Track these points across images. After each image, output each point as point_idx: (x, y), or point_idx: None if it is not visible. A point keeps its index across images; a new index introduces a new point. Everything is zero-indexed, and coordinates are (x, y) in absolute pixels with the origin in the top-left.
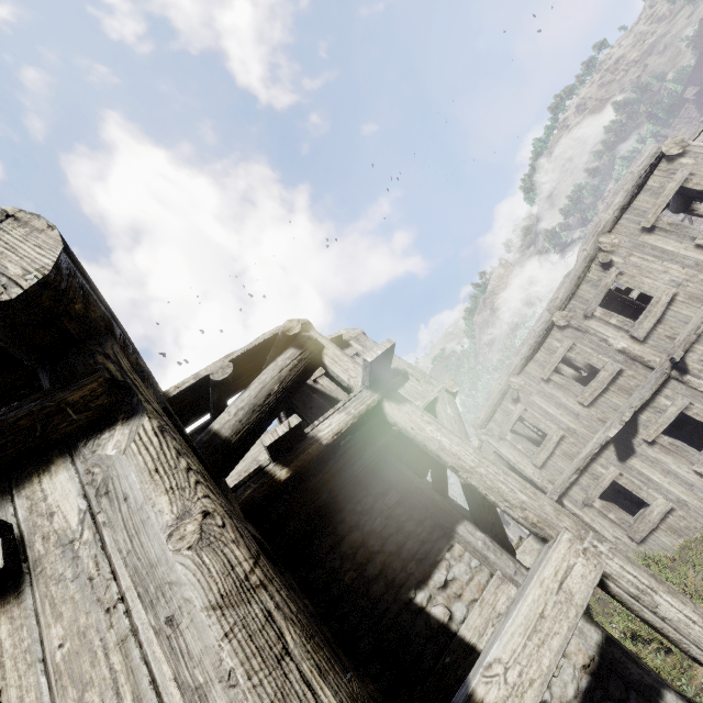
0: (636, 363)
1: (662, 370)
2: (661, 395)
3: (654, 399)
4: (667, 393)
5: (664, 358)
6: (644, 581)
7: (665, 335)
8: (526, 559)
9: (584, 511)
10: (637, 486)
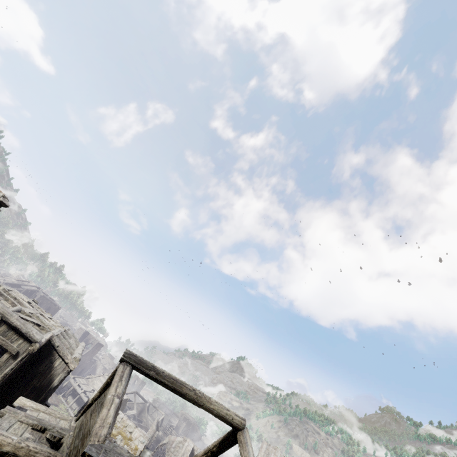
0: None
1: None
2: None
3: None
4: None
5: None
6: None
7: None
8: None
9: None
10: None
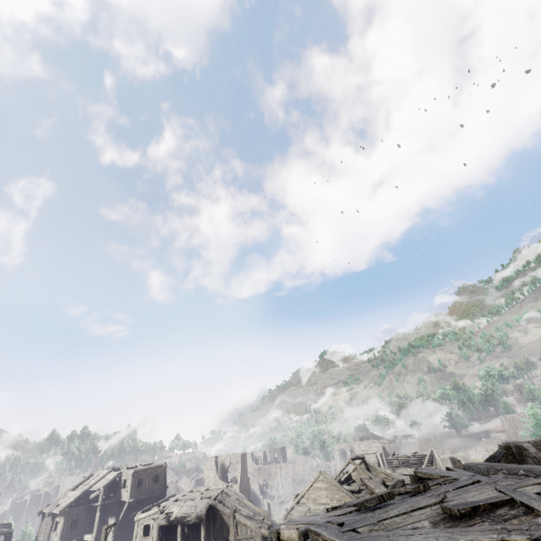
0: None
1: None
2: None
3: None
4: None
5: None
6: None
7: None
8: None
9: None
10: None
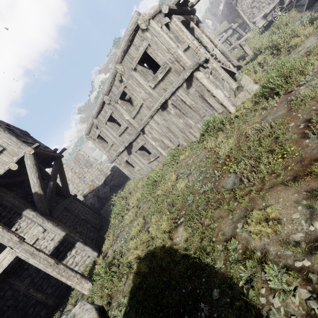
0: (132, 125)
1: (137, 131)
2: (138, 138)
3: (136, 139)
4: (140, 138)
5: (138, 127)
6: (27, 257)
7: (140, 118)
8: None
9: (120, 166)
10: (132, 162)
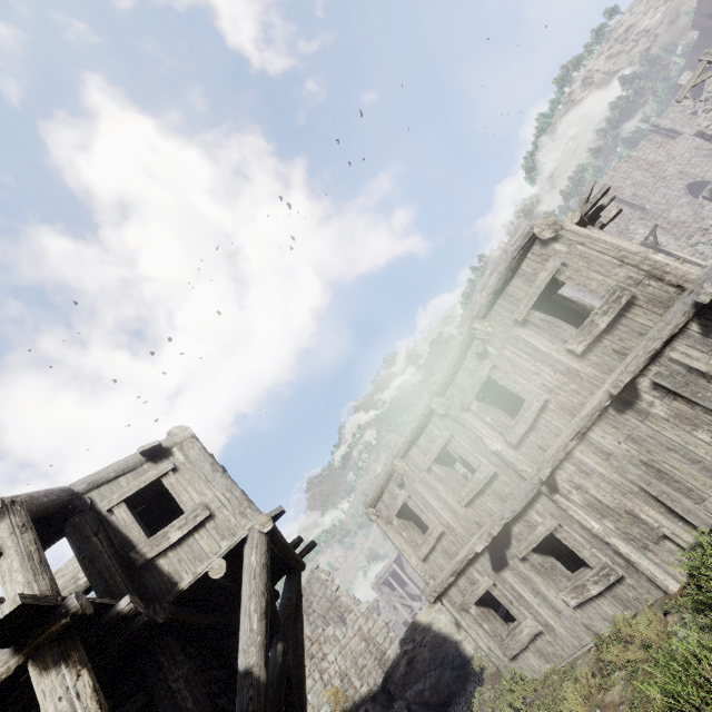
0: (510, 469)
1: (532, 485)
2: (533, 510)
3: (526, 512)
4: (538, 509)
5: (534, 471)
6: None
7: (537, 444)
8: (441, 619)
9: (462, 615)
10: (509, 600)
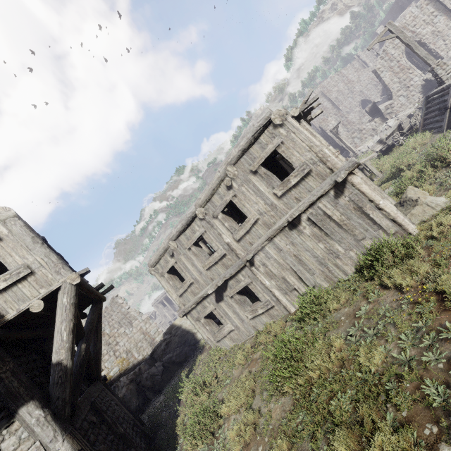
0: (233, 252)
1: (242, 261)
2: (240, 274)
3: (237, 274)
4: (243, 273)
5: (245, 255)
6: None
7: (249, 241)
8: (187, 322)
9: (197, 323)
10: (221, 316)
